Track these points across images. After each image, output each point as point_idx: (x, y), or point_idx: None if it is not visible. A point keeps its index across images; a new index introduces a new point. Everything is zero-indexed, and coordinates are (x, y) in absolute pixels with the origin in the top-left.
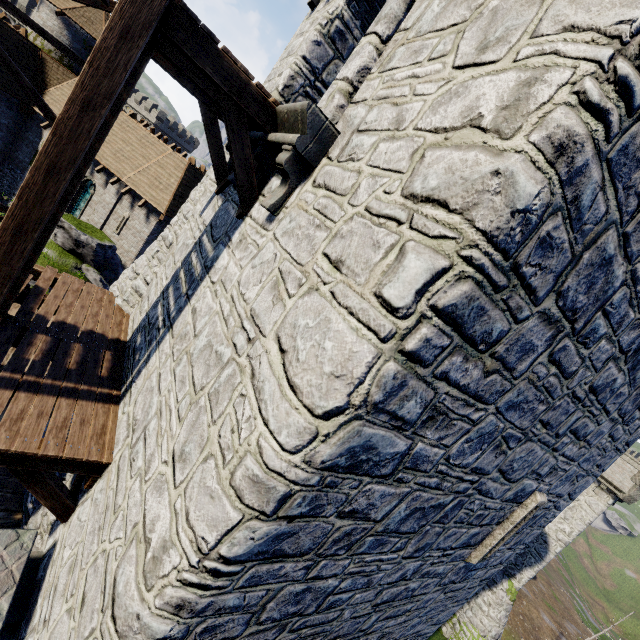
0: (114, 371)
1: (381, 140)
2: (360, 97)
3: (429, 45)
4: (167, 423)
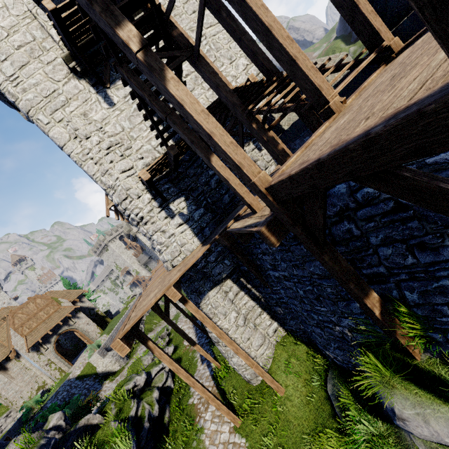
0: None
1: None
2: None
3: None
4: (224, 72)
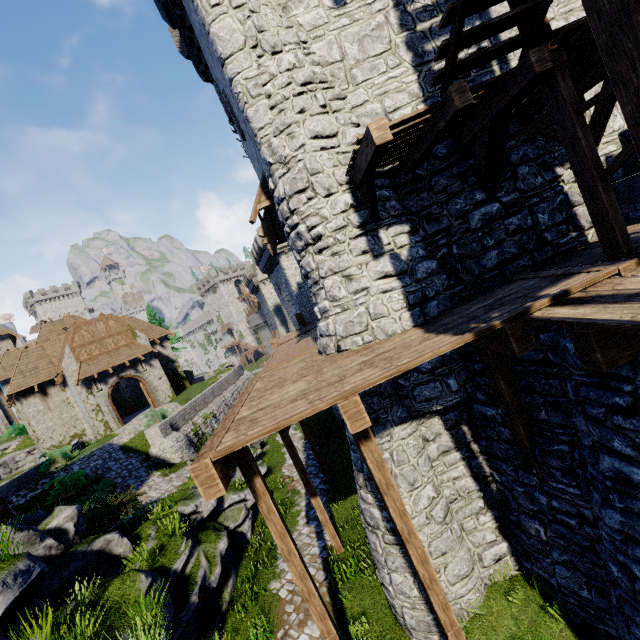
0: None
1: None
2: None
3: None
4: None
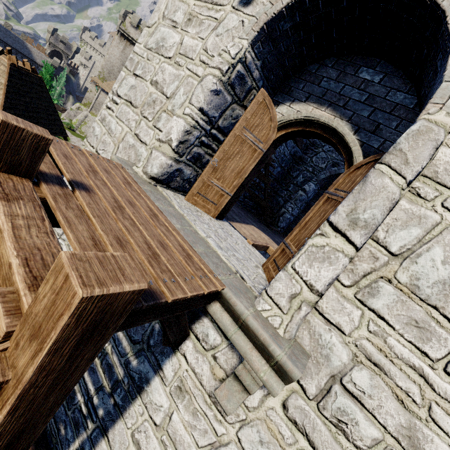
0: (38, 442)
1: (389, 449)
2: (331, 315)
3: (441, 339)
4: None
